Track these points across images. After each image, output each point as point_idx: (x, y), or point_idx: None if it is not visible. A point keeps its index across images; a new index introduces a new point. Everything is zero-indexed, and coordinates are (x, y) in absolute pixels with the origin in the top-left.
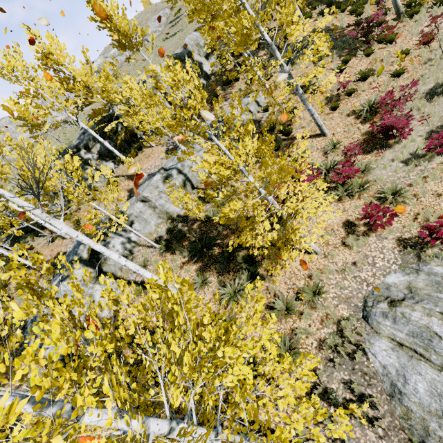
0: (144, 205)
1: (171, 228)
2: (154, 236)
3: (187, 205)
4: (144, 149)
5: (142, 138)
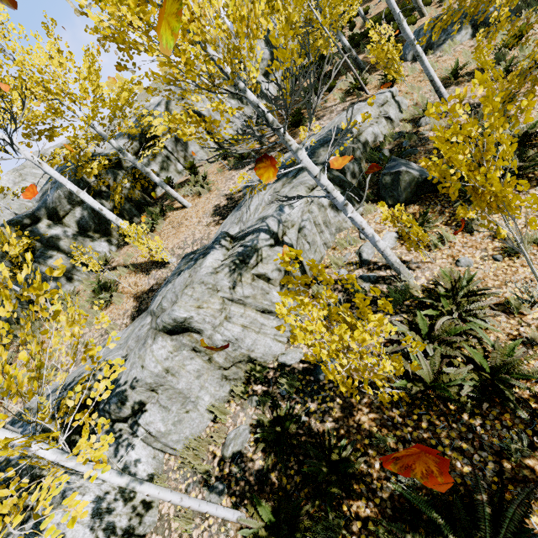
0: (177, 345)
1: (274, 424)
2: (214, 451)
3: (352, 350)
4: (168, 214)
5: (164, 197)
